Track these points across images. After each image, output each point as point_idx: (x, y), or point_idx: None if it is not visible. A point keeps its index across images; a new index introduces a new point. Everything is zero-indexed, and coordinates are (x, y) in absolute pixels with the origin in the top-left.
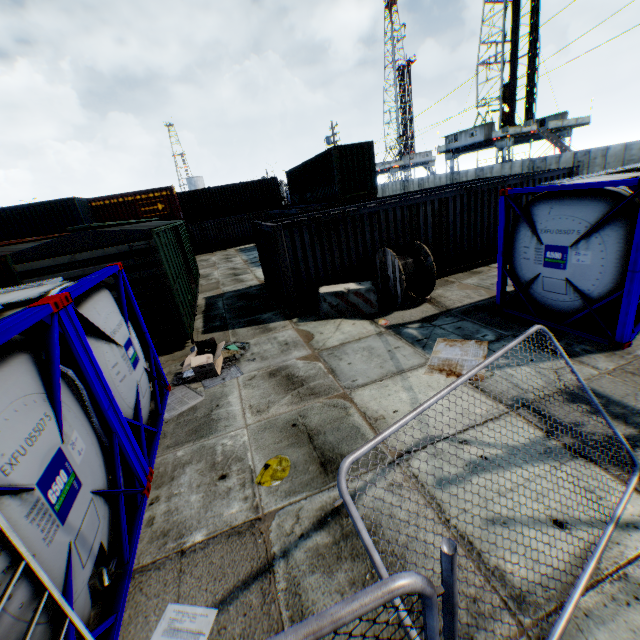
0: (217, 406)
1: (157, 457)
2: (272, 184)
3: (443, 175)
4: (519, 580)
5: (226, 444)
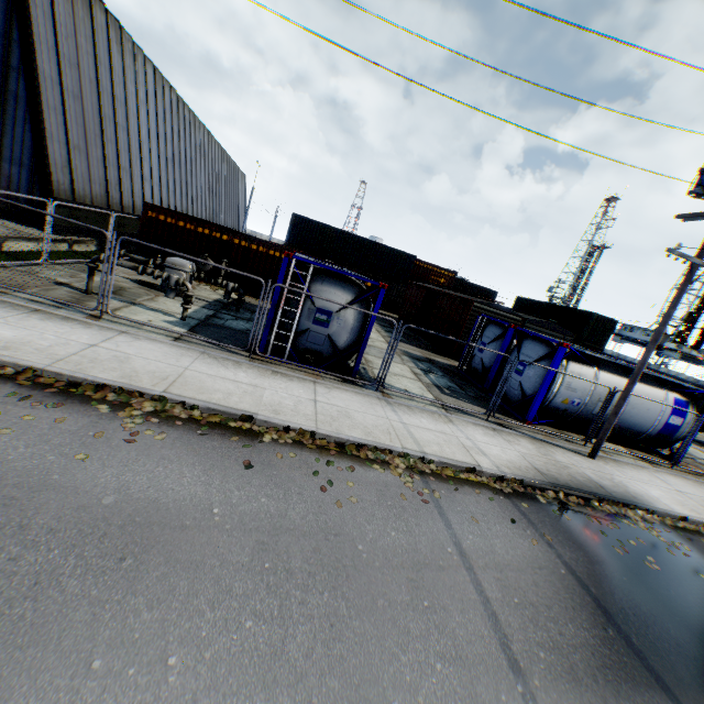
0: None
1: None
2: (492, 295)
3: (609, 351)
4: None
5: None
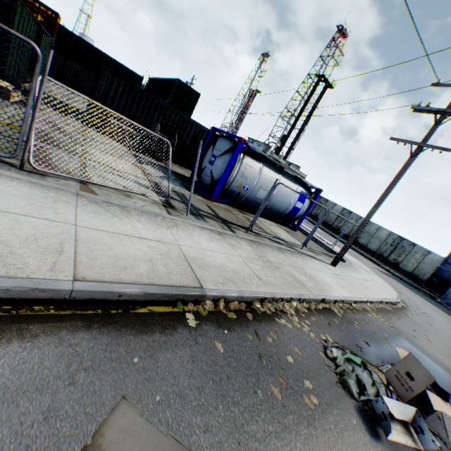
0: None
1: None
2: (138, 79)
3: None
4: (93, 180)
5: None
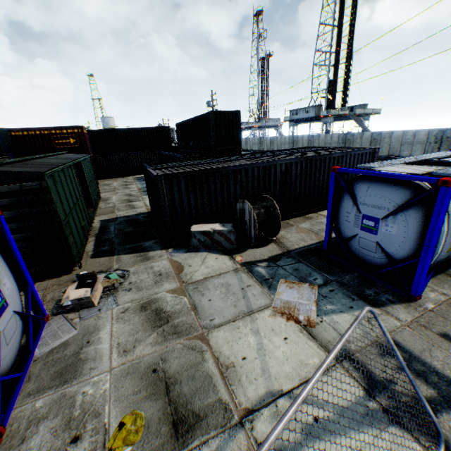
0: (88, 342)
1: (15, 408)
2: (165, 131)
3: (287, 137)
4: None
5: (87, 392)
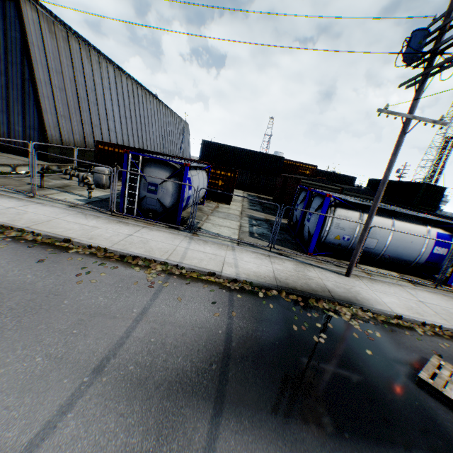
0: None
1: None
2: (352, 180)
3: None
4: None
5: None
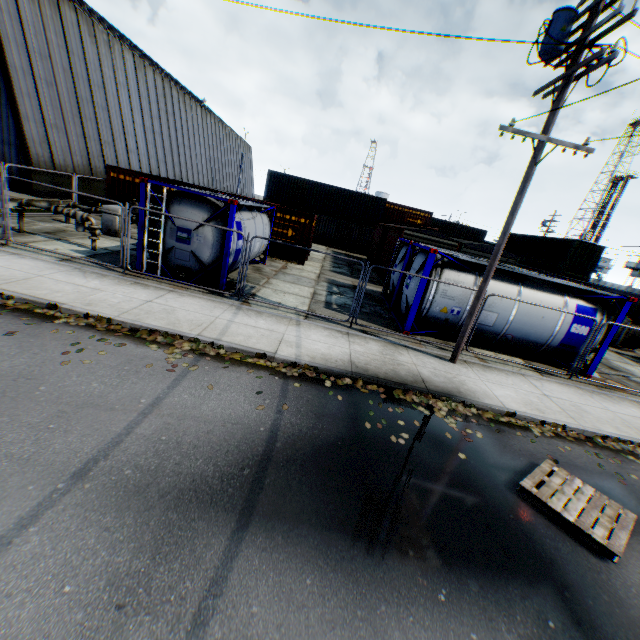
0: None
1: None
2: (481, 234)
3: (622, 286)
4: None
5: None
